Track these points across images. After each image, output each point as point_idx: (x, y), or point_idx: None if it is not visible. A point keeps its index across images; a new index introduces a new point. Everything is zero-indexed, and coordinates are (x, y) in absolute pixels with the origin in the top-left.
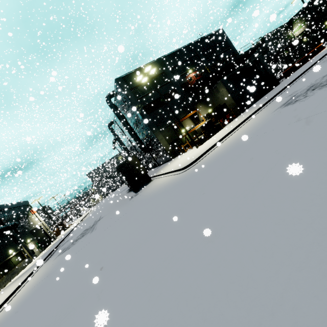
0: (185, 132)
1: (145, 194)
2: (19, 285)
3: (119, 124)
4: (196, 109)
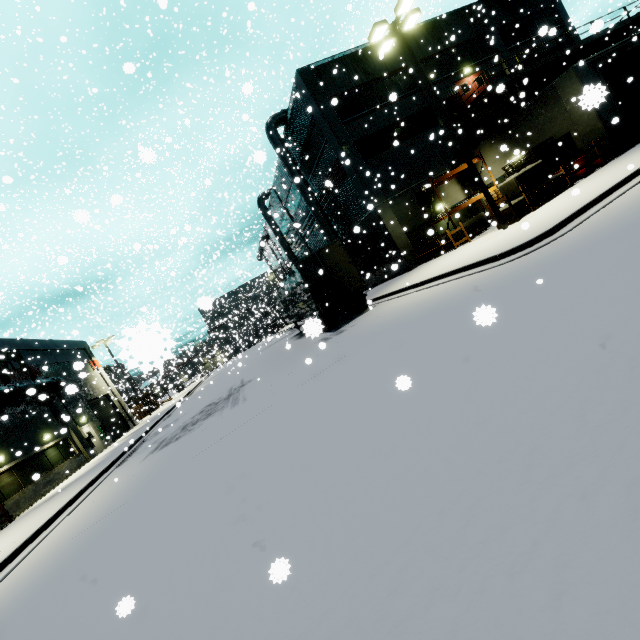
0: (443, 211)
1: (381, 322)
2: (57, 511)
3: (282, 197)
4: (479, 155)
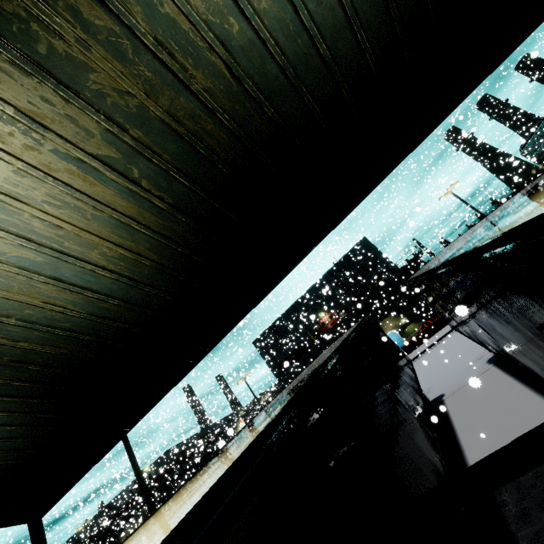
0: None
1: None
2: None
3: None
4: None
